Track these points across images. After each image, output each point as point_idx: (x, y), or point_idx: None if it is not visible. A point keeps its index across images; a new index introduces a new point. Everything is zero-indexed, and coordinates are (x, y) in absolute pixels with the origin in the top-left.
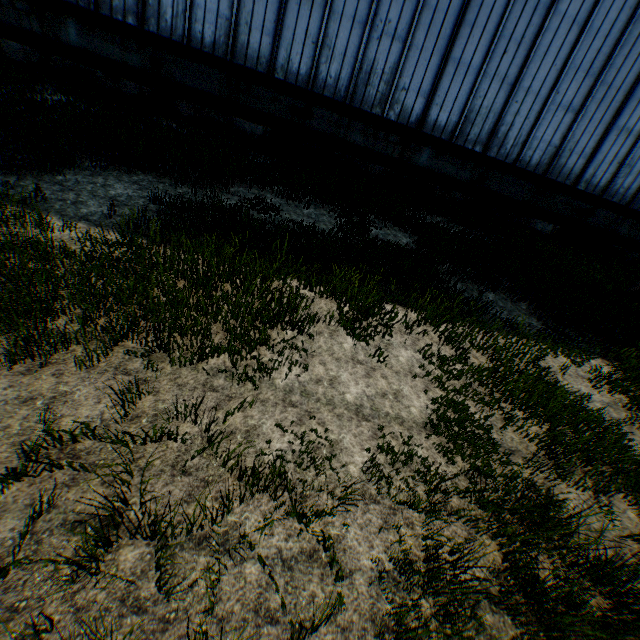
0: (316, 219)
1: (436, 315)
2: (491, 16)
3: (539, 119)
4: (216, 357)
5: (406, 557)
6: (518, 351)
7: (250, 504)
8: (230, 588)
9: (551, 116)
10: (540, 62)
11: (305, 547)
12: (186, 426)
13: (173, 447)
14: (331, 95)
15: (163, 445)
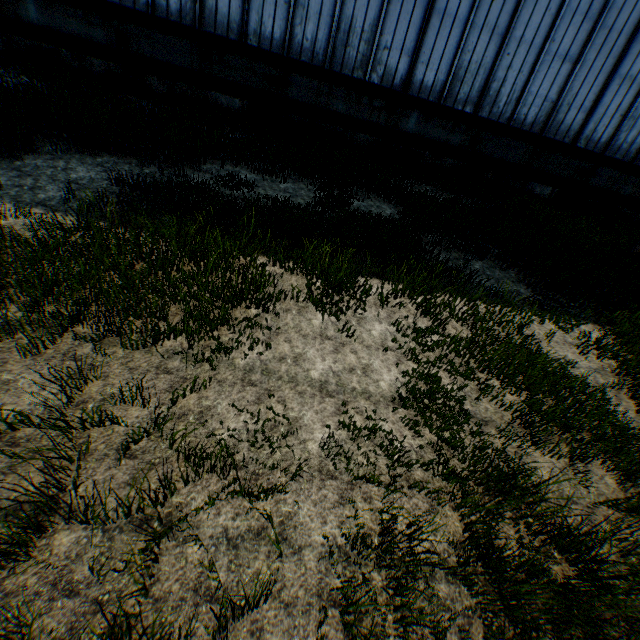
0: (293, 194)
1: (413, 286)
2: None
3: (533, 72)
4: (173, 339)
5: (358, 532)
6: (501, 320)
7: (198, 485)
8: (170, 568)
9: (547, 68)
10: (533, 7)
11: (253, 525)
12: (135, 409)
13: (120, 431)
14: (309, 60)
15: (109, 429)
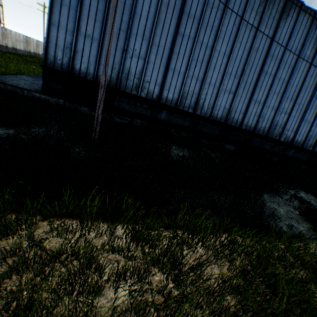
0: (311, 199)
1: None
2: (316, 105)
3: None
4: None
5: None
6: None
7: None
8: None
9: None
10: None
11: None
12: None
13: None
14: (261, 133)
15: None
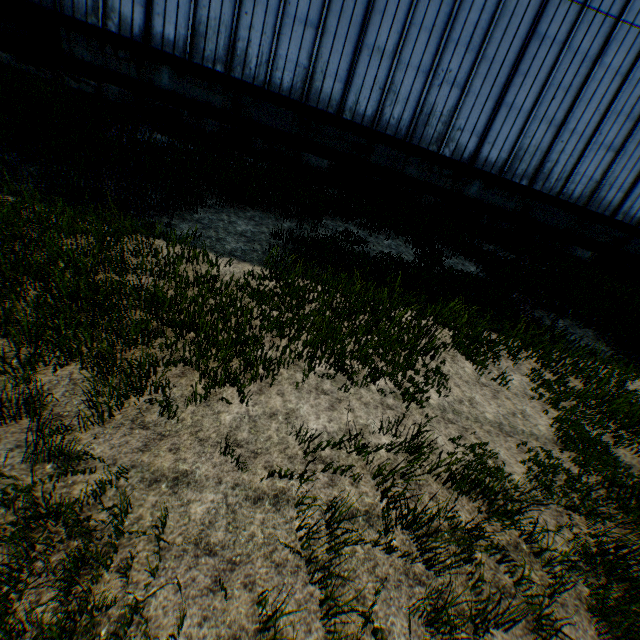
0: (397, 250)
1: (531, 342)
2: (542, 67)
3: (582, 157)
4: (381, 380)
5: (587, 550)
6: (604, 375)
7: (457, 504)
8: (472, 569)
9: (593, 154)
10: (585, 107)
11: (509, 540)
12: (385, 439)
13: (384, 456)
14: (393, 134)
15: (377, 454)
